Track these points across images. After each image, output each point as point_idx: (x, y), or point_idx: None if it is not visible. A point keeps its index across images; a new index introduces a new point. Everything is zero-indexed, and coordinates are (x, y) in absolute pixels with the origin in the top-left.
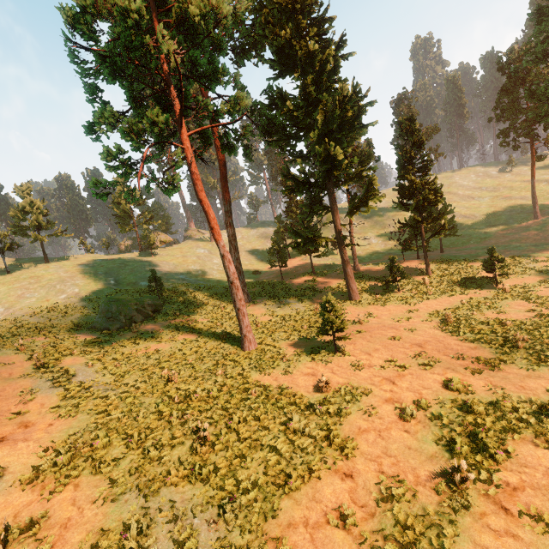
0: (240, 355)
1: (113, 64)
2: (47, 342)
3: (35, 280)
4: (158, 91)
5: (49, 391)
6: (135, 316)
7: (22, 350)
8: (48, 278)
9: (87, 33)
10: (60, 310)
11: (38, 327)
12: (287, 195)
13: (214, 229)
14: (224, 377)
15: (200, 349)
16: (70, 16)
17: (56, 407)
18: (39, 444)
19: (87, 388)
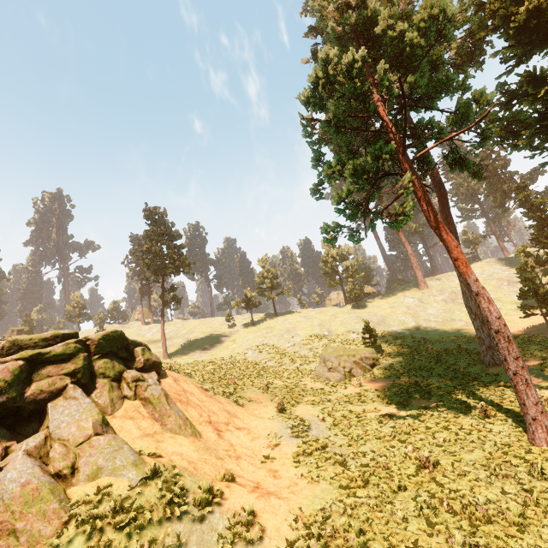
0: (533, 452)
1: (336, 122)
2: (282, 386)
3: (270, 330)
4: (375, 132)
5: (289, 440)
6: (354, 369)
7: (266, 390)
8: (278, 328)
9: (317, 104)
10: (288, 357)
11: (273, 370)
12: (533, 216)
13: (458, 260)
14: (517, 488)
15: (451, 426)
16: (306, 97)
17: (297, 461)
18: (288, 507)
19: (322, 446)
